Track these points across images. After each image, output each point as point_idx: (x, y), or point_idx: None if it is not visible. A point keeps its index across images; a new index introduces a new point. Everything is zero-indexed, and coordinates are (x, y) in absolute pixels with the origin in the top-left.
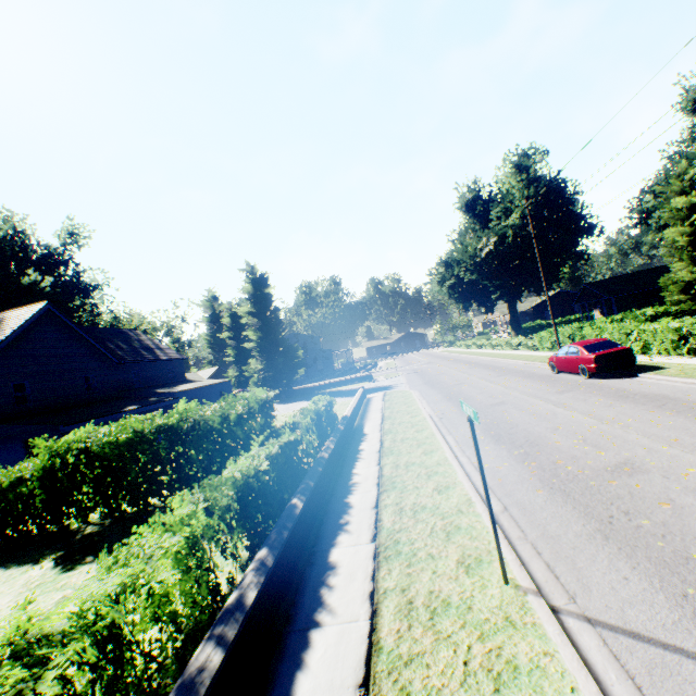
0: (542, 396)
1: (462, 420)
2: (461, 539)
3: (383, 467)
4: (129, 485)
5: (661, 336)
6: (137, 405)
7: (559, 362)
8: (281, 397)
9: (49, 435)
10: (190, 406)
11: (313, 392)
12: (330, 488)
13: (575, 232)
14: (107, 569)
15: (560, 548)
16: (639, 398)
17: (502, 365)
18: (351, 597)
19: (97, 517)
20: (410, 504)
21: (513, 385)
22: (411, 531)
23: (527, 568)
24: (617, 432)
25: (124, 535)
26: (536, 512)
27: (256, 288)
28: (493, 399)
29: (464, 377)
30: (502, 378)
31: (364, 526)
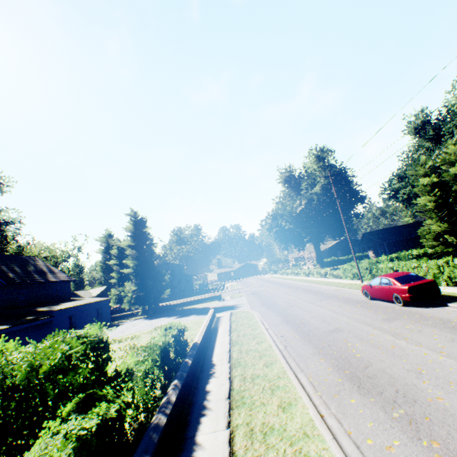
0: (372, 323)
1: (308, 350)
2: None
3: (234, 432)
4: None
5: (448, 270)
6: (9, 324)
7: (373, 290)
8: (149, 312)
9: None
10: (6, 347)
11: (175, 308)
12: None
13: (353, 200)
14: None
15: None
16: None
17: (320, 290)
18: None
19: None
20: None
21: (339, 309)
22: None
23: None
24: None
25: None
26: None
27: (136, 228)
28: (327, 324)
29: (294, 300)
30: (326, 302)
31: None
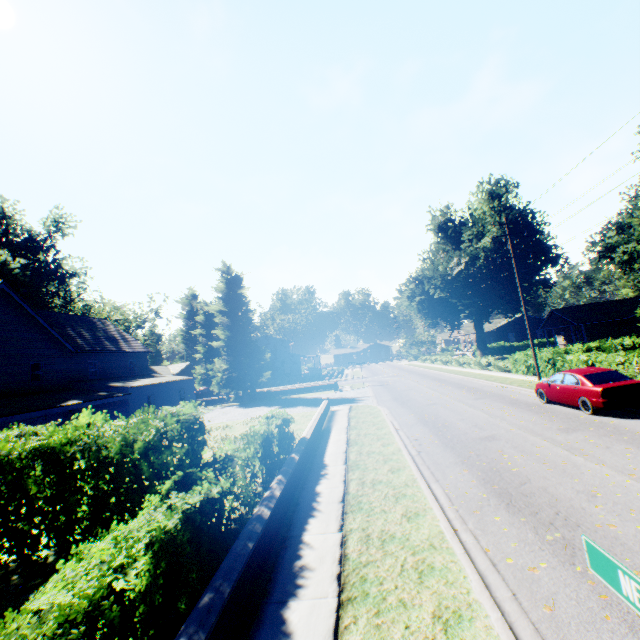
0: (542, 433)
1: (448, 458)
2: None
3: (347, 536)
4: None
5: None
6: (81, 399)
7: (551, 391)
8: (243, 399)
9: None
10: (94, 419)
11: (277, 396)
12: (264, 574)
13: (541, 260)
14: None
15: None
16: None
17: (476, 386)
18: None
19: None
20: None
21: (498, 413)
22: None
23: None
24: None
25: None
26: None
27: (229, 288)
28: (479, 430)
29: (437, 396)
30: (482, 402)
31: None
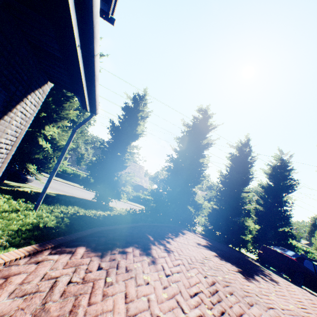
0: None
1: None
2: None
3: None
4: None
5: None
6: None
7: None
8: None
9: None
10: (308, 249)
11: None
12: None
13: None
14: None
15: None
16: None
17: None
18: None
19: None
20: None
21: None
22: None
23: None
24: None
25: None
26: None
27: None
28: None
29: None
30: None
31: None
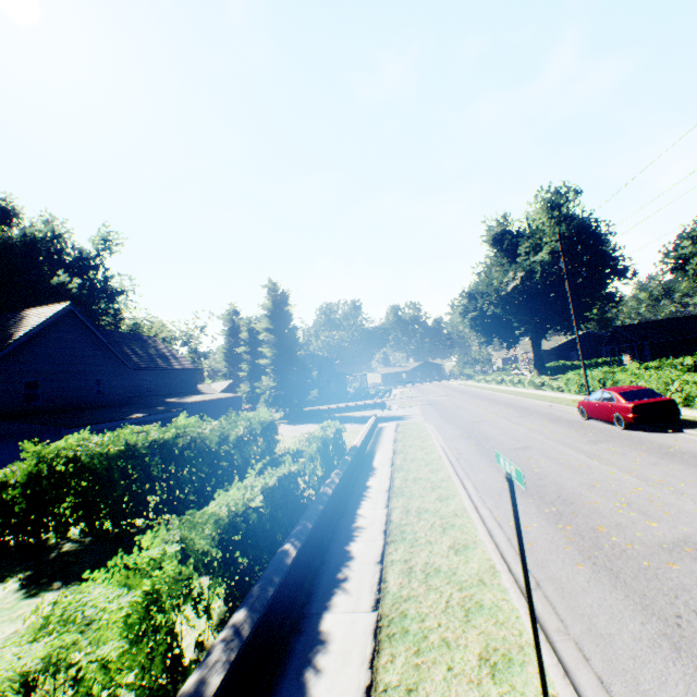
0: (572, 444)
1: (482, 463)
2: (484, 623)
3: (391, 510)
4: (114, 502)
5: None
6: (144, 412)
7: (590, 408)
8: (290, 417)
9: (53, 436)
10: (190, 421)
11: (324, 414)
12: (330, 530)
13: (606, 273)
14: (36, 630)
15: (615, 655)
16: (689, 458)
17: (525, 405)
18: (342, 691)
19: (79, 532)
20: (421, 563)
21: (538, 428)
22: (422, 601)
23: (573, 680)
24: (668, 498)
25: (100, 559)
26: (578, 596)
27: (276, 305)
28: (516, 442)
29: (484, 414)
30: (526, 420)
31: (366, 587)
